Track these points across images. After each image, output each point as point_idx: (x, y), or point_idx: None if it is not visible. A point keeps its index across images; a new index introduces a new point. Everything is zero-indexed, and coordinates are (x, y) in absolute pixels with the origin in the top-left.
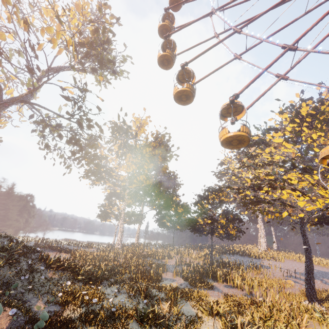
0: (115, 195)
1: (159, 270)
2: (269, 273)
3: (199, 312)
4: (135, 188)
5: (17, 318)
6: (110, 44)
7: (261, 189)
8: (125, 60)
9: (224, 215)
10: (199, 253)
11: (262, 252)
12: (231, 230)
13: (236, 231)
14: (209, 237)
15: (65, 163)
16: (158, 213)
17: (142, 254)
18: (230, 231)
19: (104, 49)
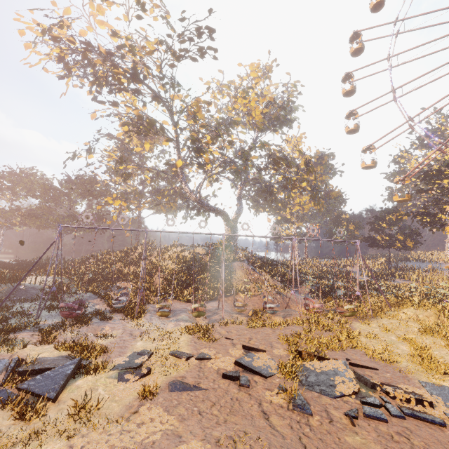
0: (285, 220)
1: (351, 273)
2: (445, 273)
3: (389, 286)
4: (303, 212)
5: (312, 286)
6: (291, 111)
7: (435, 216)
8: (297, 110)
9: (402, 231)
10: (375, 262)
11: (445, 258)
12: (408, 243)
13: (414, 243)
14: (387, 249)
15: (254, 205)
16: (328, 231)
17: (324, 265)
18: (407, 244)
19: (289, 119)
